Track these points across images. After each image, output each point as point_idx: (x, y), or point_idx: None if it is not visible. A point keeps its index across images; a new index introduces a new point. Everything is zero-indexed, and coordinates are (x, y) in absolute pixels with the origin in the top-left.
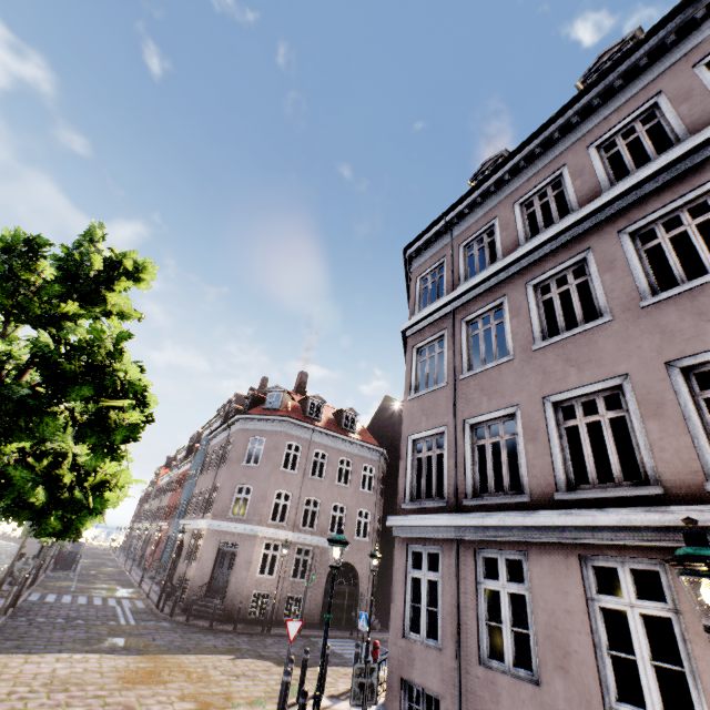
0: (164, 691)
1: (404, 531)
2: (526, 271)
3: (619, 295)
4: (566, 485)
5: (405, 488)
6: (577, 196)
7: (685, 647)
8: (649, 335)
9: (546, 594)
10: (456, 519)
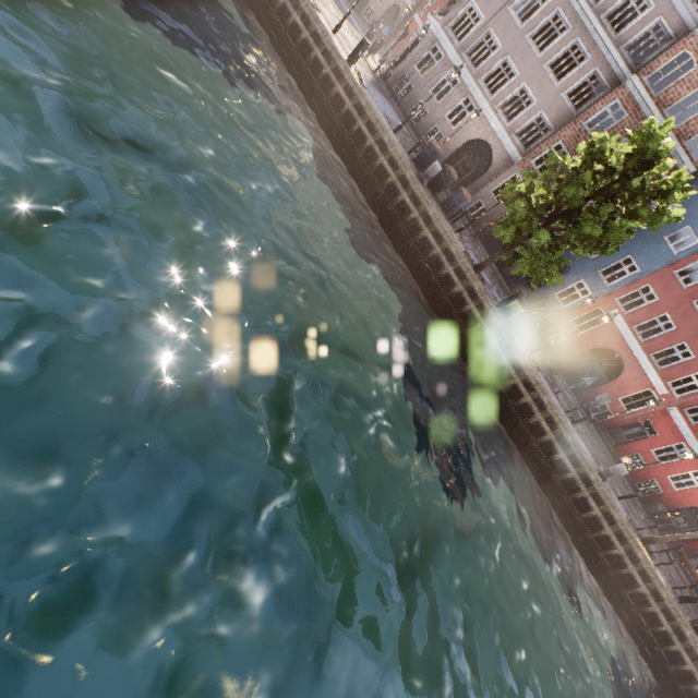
0: (326, 4)
1: (439, 37)
2: (566, 1)
3: (548, 55)
4: (483, 80)
5: (452, 21)
6: (605, 1)
7: (464, 119)
8: (533, 73)
9: (455, 94)
10: (456, 57)
